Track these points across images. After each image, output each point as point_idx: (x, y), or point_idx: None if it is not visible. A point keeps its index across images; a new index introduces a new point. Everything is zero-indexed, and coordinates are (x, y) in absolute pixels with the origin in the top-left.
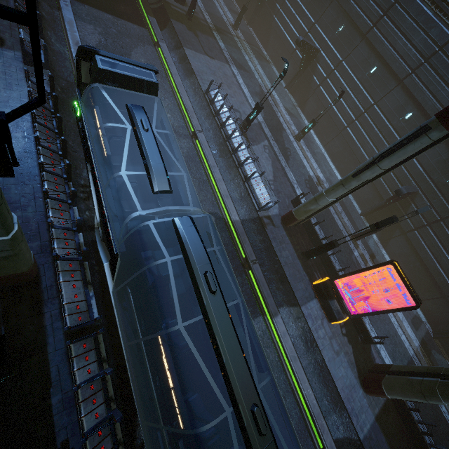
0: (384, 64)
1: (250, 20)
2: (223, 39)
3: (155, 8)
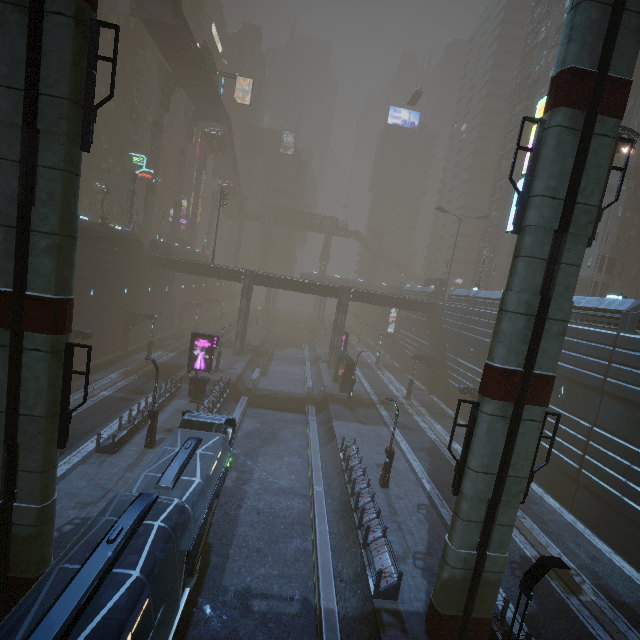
0: (569, 380)
1: (429, 390)
2: (388, 408)
3: (320, 400)
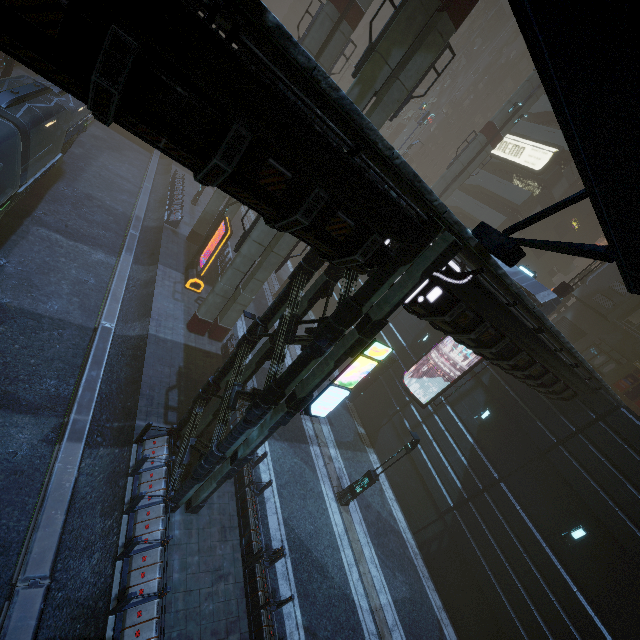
0: None
1: None
2: None
3: None
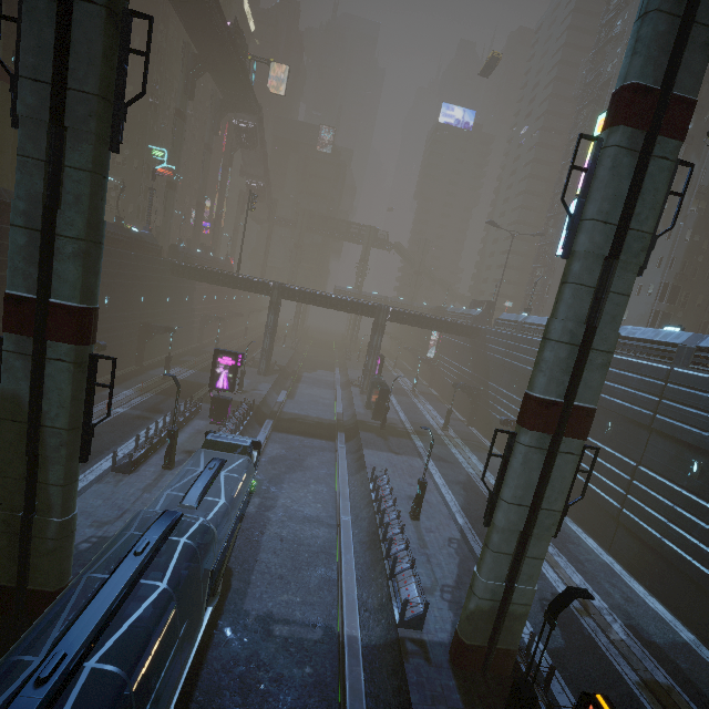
0: (617, 416)
1: (468, 421)
2: (423, 439)
3: (351, 427)
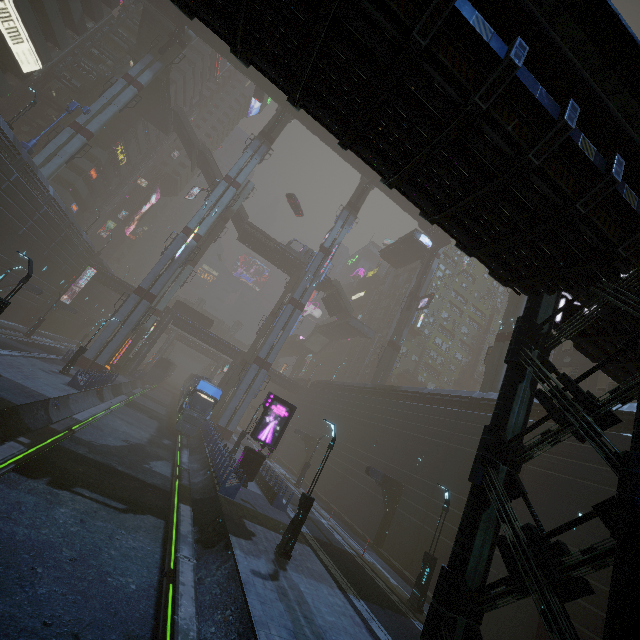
0: None
1: None
2: None
3: None
